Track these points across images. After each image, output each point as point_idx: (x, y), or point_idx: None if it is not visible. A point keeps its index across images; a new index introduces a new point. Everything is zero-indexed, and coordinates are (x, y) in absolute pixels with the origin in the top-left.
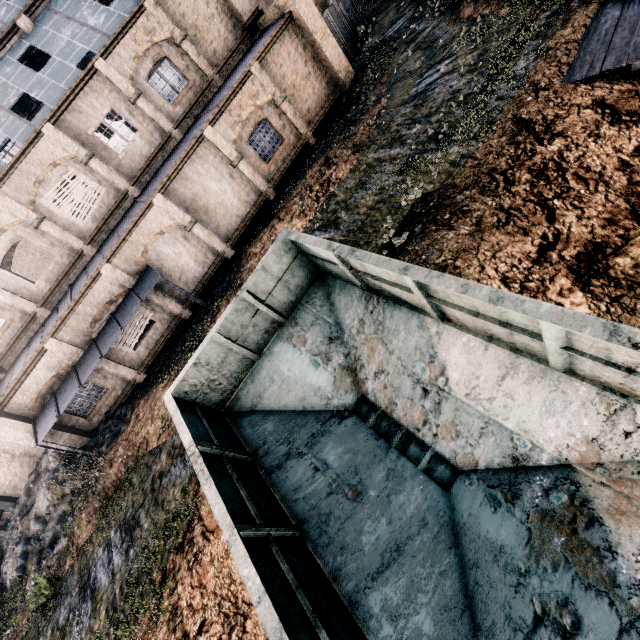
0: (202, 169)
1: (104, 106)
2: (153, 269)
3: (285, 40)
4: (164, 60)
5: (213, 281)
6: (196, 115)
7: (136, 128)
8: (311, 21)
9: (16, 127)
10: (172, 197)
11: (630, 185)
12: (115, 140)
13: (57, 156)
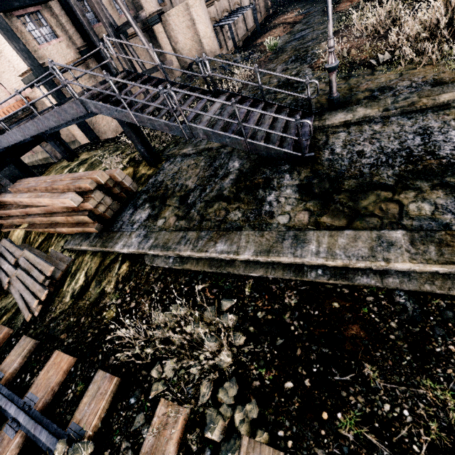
0: None
1: None
2: (245, 6)
3: None
4: None
5: (246, 40)
6: None
7: None
8: None
9: None
10: None
11: None
12: None
13: None
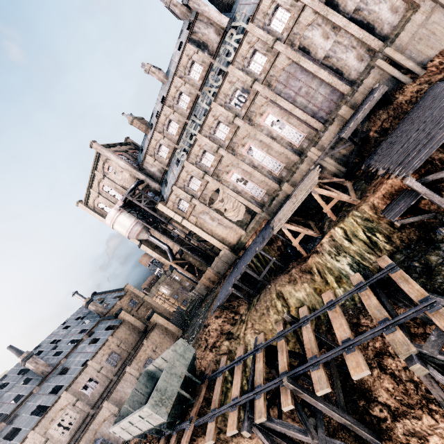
0: (124, 384)
1: (87, 377)
2: (99, 438)
3: (155, 330)
4: (113, 353)
5: (127, 443)
6: (123, 367)
7: (98, 382)
8: (163, 322)
9: (50, 399)
10: (111, 401)
11: (221, 328)
12: (89, 390)
13: (63, 405)
